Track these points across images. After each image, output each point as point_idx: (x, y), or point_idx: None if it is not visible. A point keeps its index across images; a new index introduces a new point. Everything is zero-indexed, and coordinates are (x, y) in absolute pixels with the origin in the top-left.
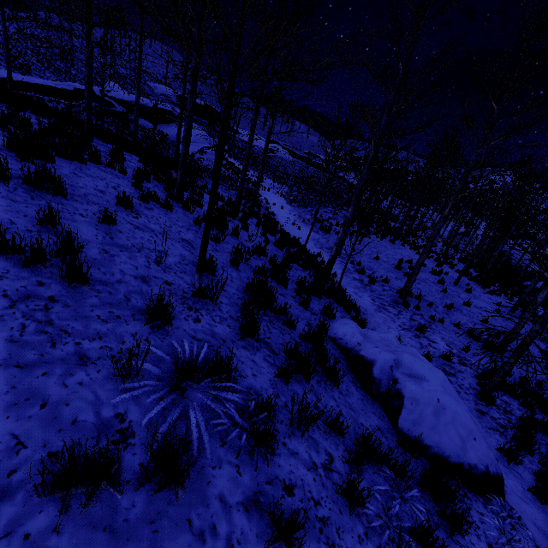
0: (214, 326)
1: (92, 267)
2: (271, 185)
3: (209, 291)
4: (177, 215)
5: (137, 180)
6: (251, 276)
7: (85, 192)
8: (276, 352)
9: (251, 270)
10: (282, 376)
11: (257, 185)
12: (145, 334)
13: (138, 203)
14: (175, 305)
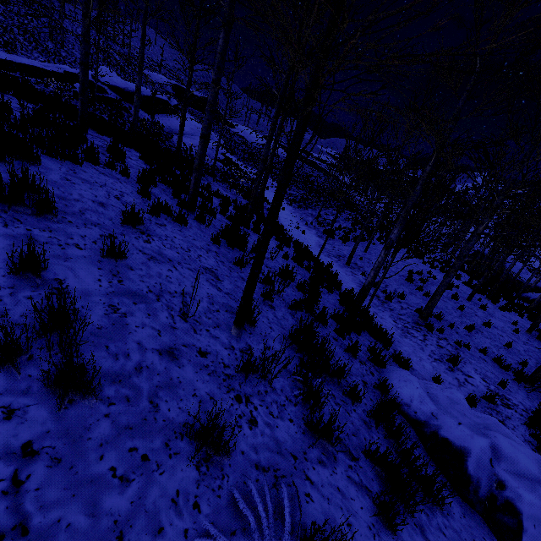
0: (275, 427)
1: (95, 347)
2: (270, 183)
3: (263, 368)
4: (192, 230)
5: (144, 186)
6: (287, 314)
7: (81, 207)
8: (355, 454)
9: (284, 304)
10: (382, 513)
11: (263, 186)
12: (190, 489)
13: (147, 218)
14: (219, 397)
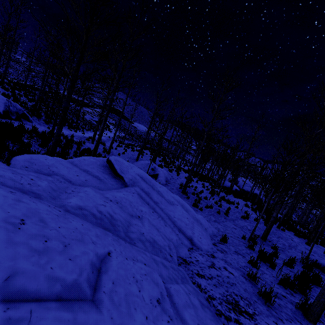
0: None
1: None
2: (121, 134)
3: None
4: None
5: None
6: None
7: None
8: None
9: None
10: None
11: (78, 113)
12: None
13: None
14: None
